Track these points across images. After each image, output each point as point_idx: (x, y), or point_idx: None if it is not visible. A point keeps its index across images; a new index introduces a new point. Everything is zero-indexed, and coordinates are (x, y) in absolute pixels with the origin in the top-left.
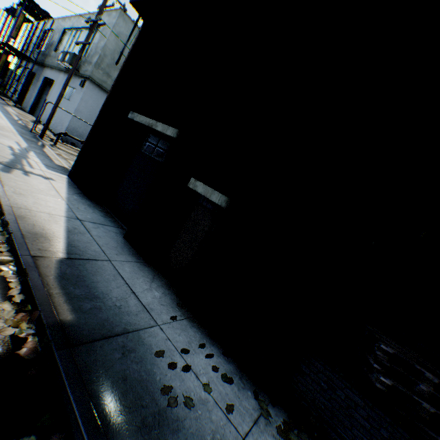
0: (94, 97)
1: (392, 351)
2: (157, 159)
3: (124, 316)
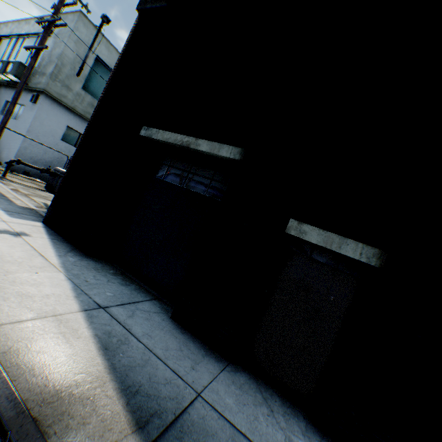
0: (52, 115)
1: None
2: (194, 190)
3: None
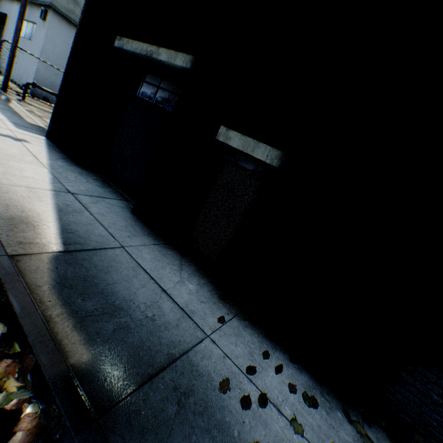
0: (62, 35)
1: None
2: (161, 105)
3: (163, 332)
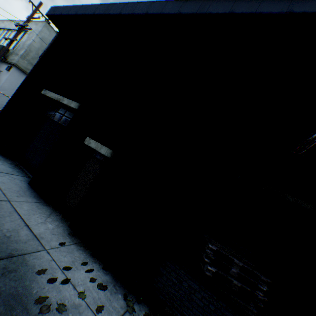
0: (19, 79)
1: (216, 248)
2: (63, 124)
3: (13, 244)
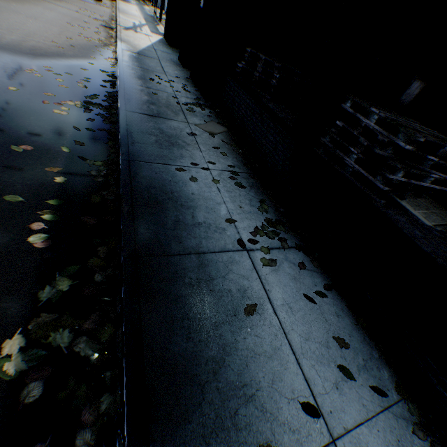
0: None
1: (250, 50)
2: None
3: (150, 69)
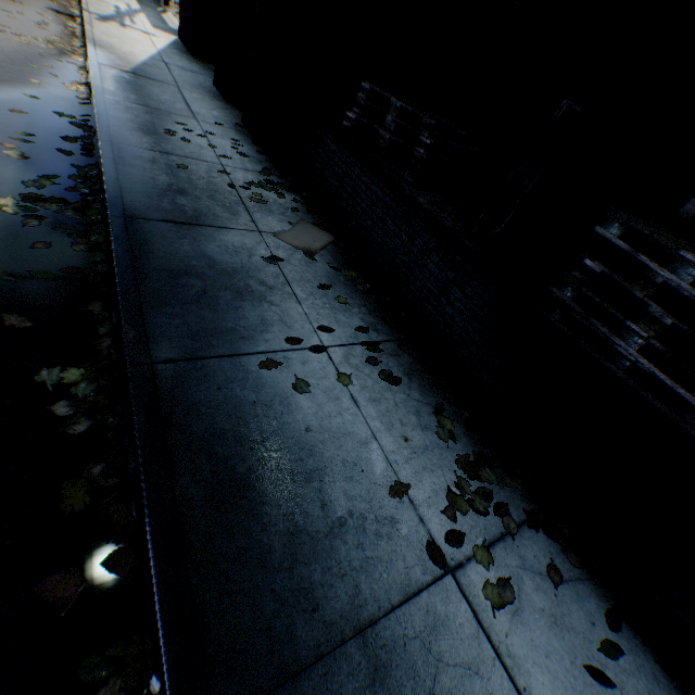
0: None
1: (369, 87)
2: None
3: (164, 107)
